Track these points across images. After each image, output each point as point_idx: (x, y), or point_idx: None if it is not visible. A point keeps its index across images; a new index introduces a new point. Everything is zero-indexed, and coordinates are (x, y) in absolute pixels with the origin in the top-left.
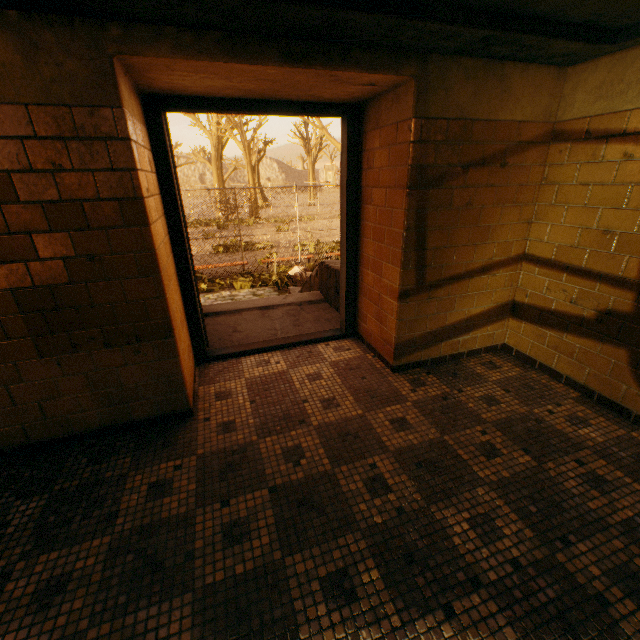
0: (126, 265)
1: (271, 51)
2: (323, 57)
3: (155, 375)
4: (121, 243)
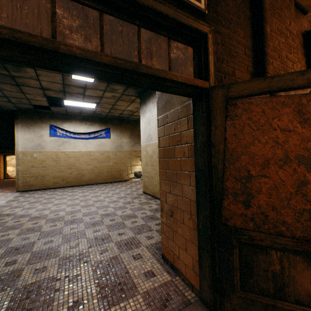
0: None
1: (12, 153)
2: None
3: None
4: None
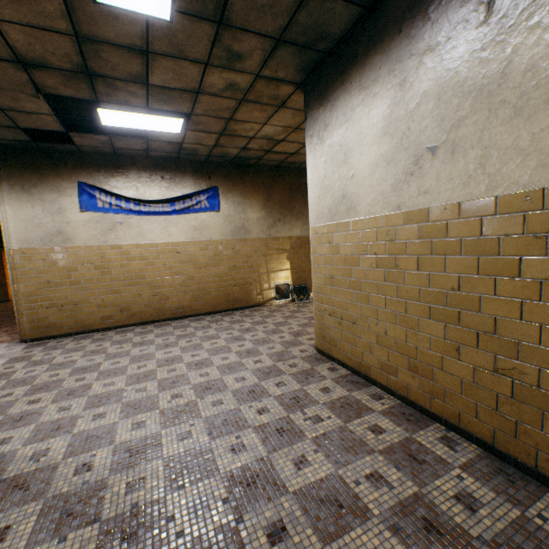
0: (1, 275)
1: None
2: None
3: (4, 293)
4: (1, 272)
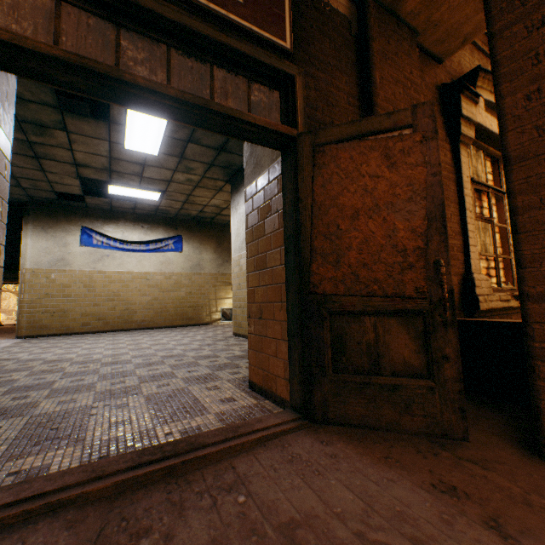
0: None
1: (10, 280)
2: (18, 280)
3: None
4: None
